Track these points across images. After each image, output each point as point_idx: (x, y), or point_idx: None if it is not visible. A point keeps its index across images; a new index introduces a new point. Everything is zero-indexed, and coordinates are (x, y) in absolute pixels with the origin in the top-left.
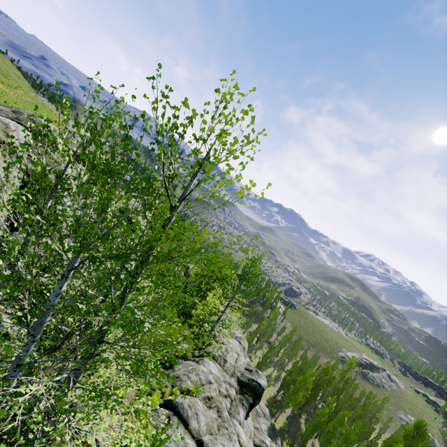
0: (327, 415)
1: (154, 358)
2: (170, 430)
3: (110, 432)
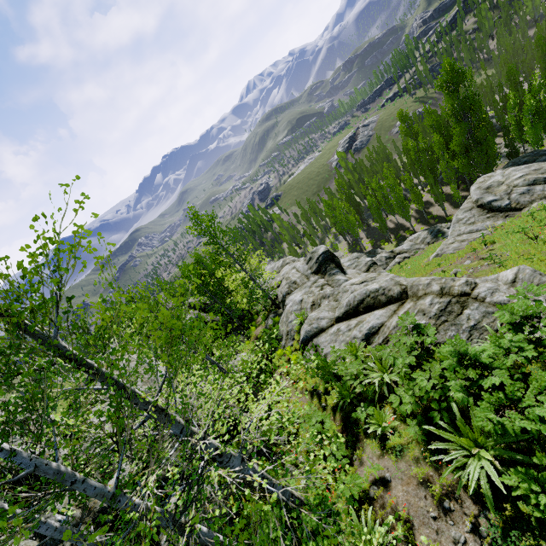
0: (372, 199)
1: (202, 347)
2: (321, 346)
3: (303, 405)
